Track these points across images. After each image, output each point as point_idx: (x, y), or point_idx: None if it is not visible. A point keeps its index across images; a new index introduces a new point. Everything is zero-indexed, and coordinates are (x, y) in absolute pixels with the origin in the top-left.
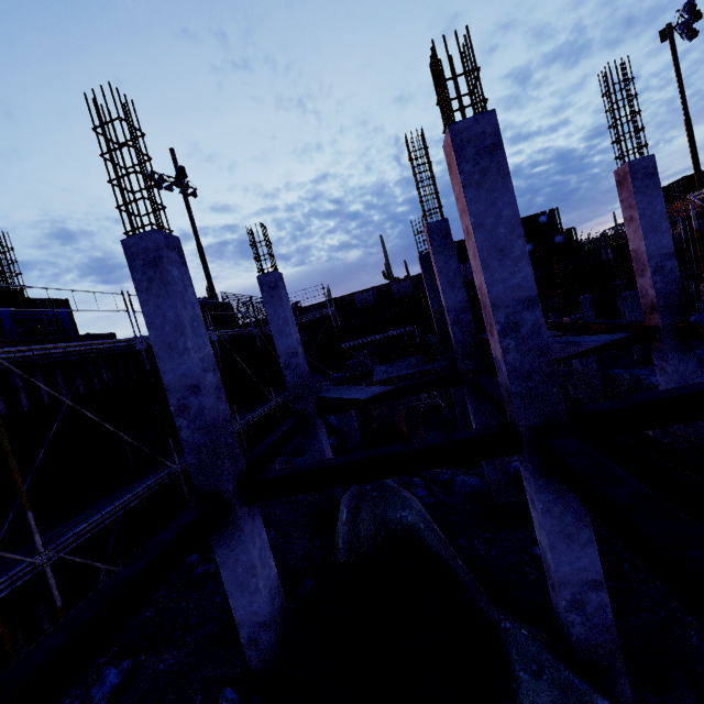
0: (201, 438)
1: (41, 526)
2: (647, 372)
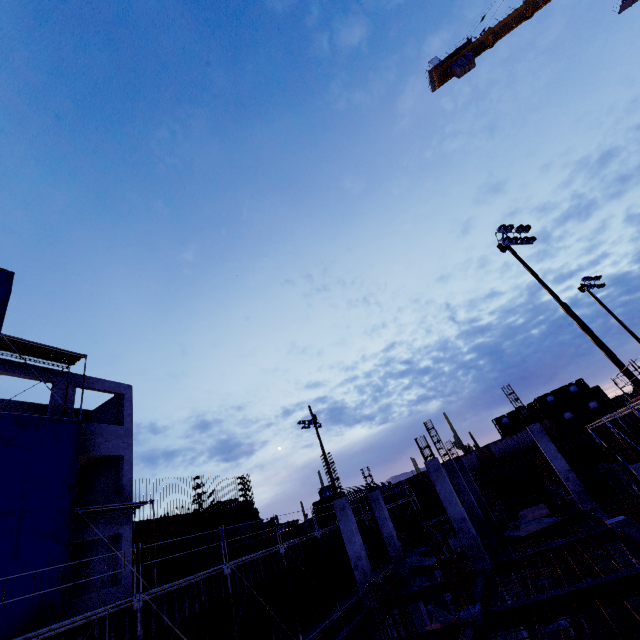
0: (363, 579)
1: (289, 639)
2: None
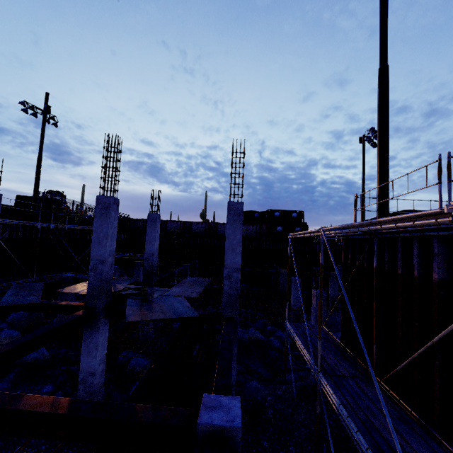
0: None
1: None
2: (284, 334)
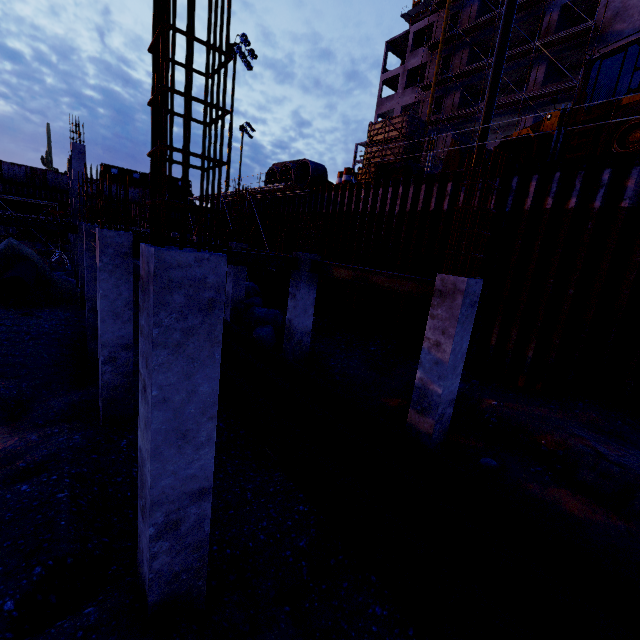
0: None
1: None
2: None
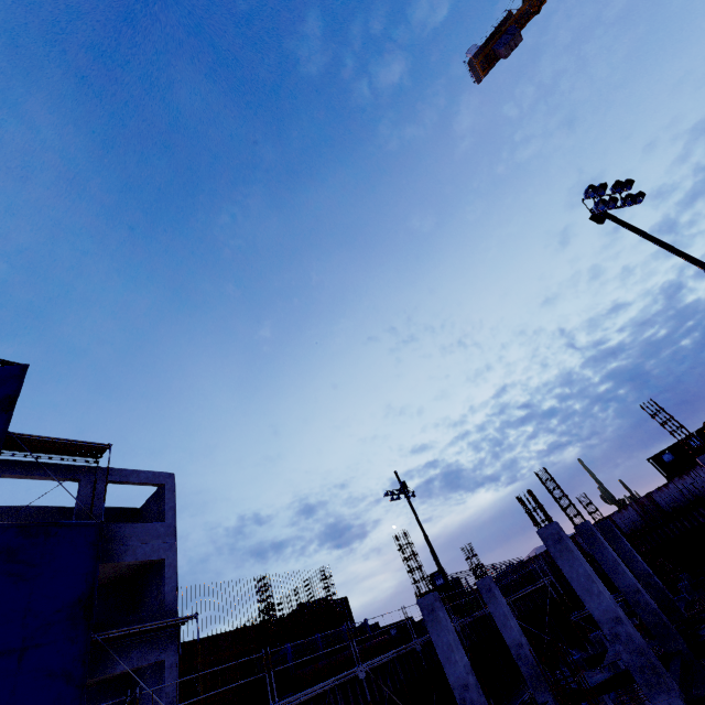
0: None
1: None
2: None
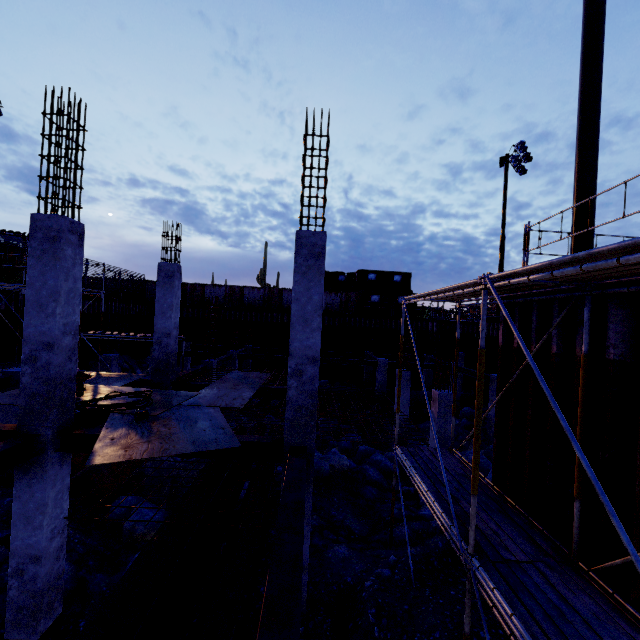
0: None
1: None
2: (384, 458)
